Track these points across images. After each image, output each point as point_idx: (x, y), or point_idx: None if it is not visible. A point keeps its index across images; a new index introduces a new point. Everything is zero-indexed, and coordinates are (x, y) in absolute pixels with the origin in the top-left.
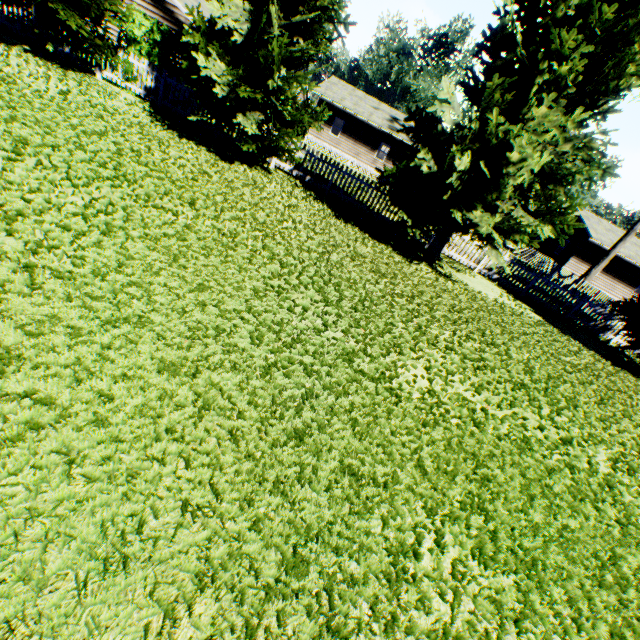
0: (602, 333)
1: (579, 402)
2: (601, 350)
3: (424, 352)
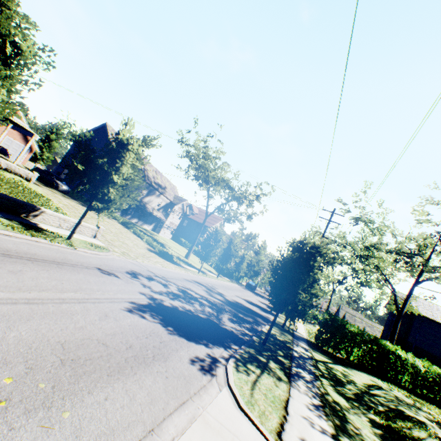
0: None
1: None
2: None
3: None
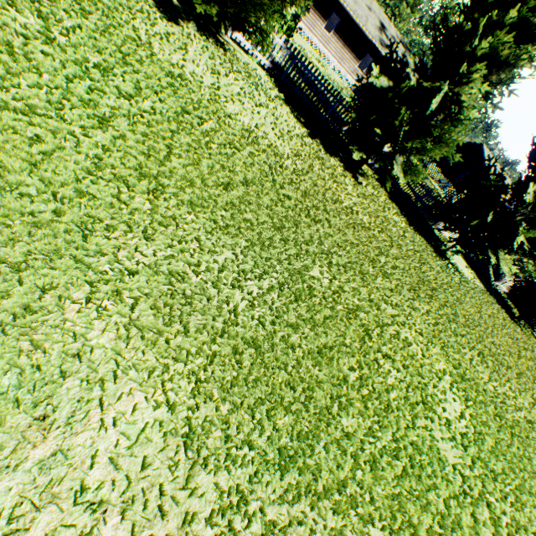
0: (496, 282)
1: (525, 371)
2: (500, 301)
3: (504, 375)
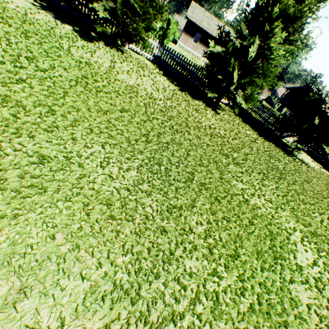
0: None
1: None
2: None
3: None
